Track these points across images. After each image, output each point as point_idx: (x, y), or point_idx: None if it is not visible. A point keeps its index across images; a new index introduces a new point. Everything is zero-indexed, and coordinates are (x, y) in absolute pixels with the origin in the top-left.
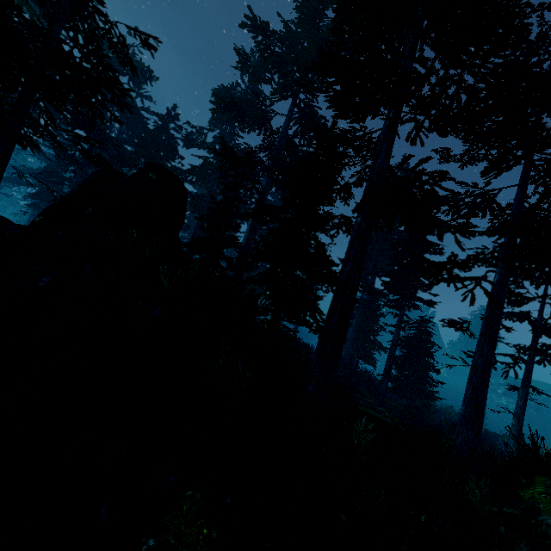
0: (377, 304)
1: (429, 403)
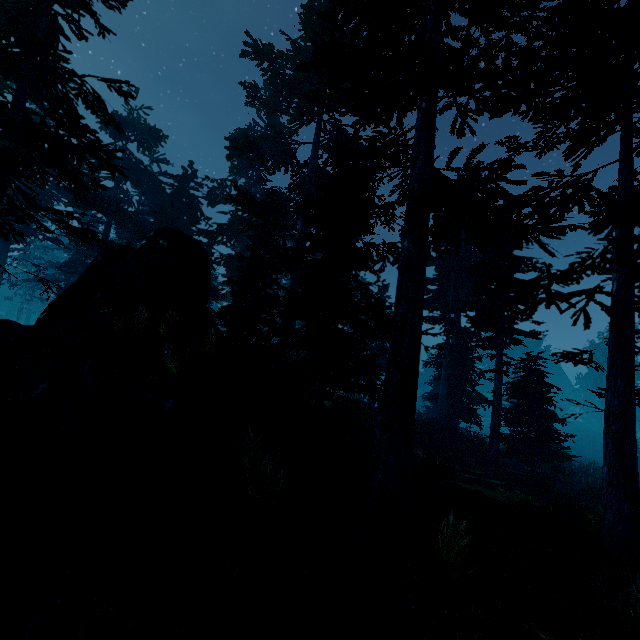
0: (468, 346)
1: (559, 465)
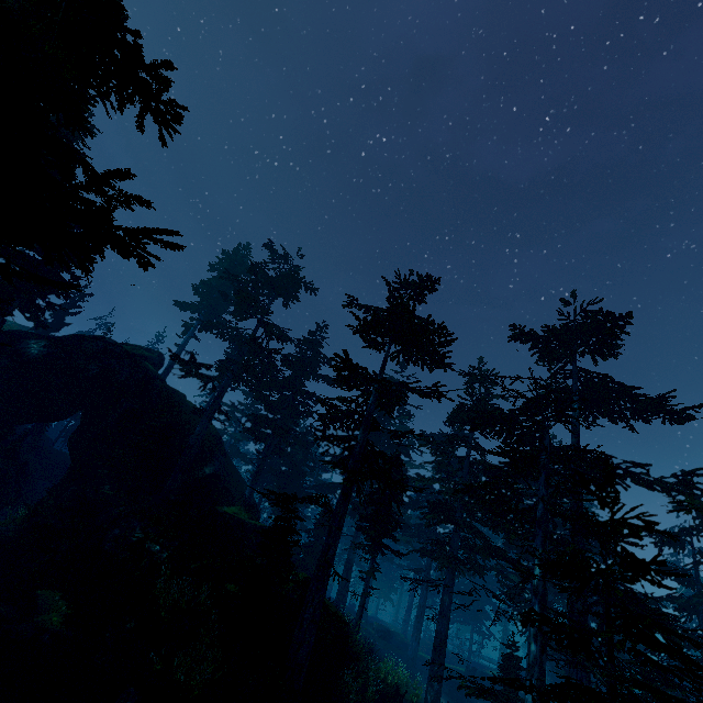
0: None
1: None
